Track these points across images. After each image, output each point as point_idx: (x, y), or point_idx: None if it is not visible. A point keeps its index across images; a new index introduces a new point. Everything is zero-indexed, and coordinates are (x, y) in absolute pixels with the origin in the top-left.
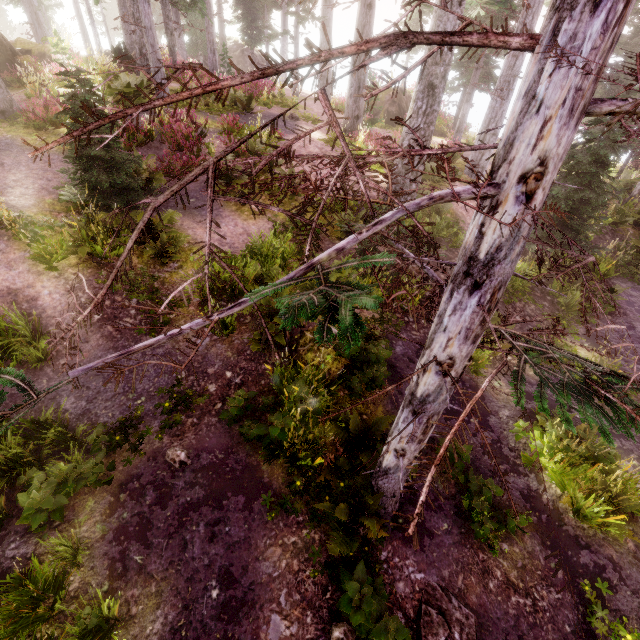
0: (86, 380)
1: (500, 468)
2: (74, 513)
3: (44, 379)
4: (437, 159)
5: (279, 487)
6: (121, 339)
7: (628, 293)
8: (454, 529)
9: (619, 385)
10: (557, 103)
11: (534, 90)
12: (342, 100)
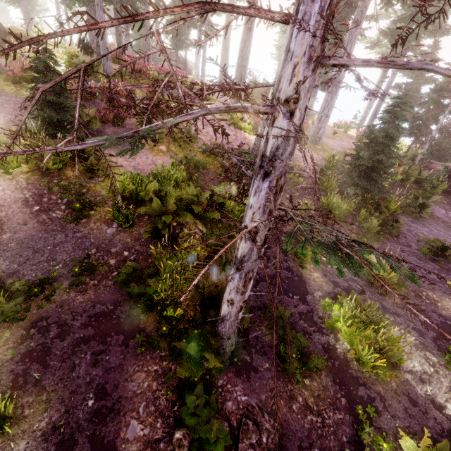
0: (20, 250)
1: (310, 329)
2: None
3: None
4: None
5: (150, 331)
6: (51, 224)
7: (408, 224)
8: (273, 368)
9: (358, 248)
10: (301, 54)
11: (289, 46)
12: None
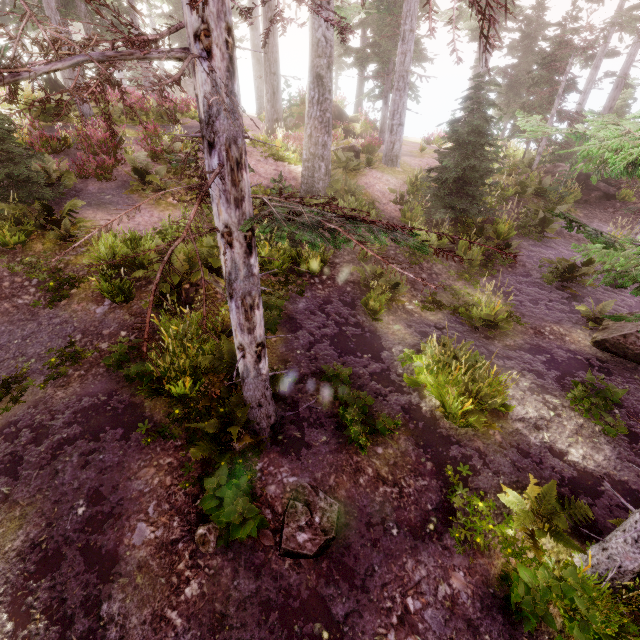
0: None
1: (385, 390)
2: None
3: None
4: (352, 150)
5: (160, 419)
6: (17, 314)
7: (529, 249)
8: (332, 440)
9: (352, 224)
10: None
11: None
12: None
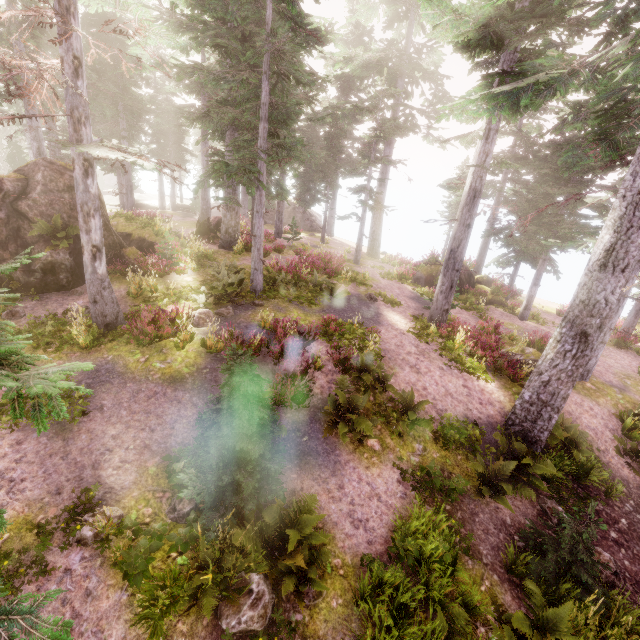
0: None
1: None
2: None
3: None
4: None
5: None
6: None
7: None
8: None
9: None
10: None
11: None
12: (404, 270)
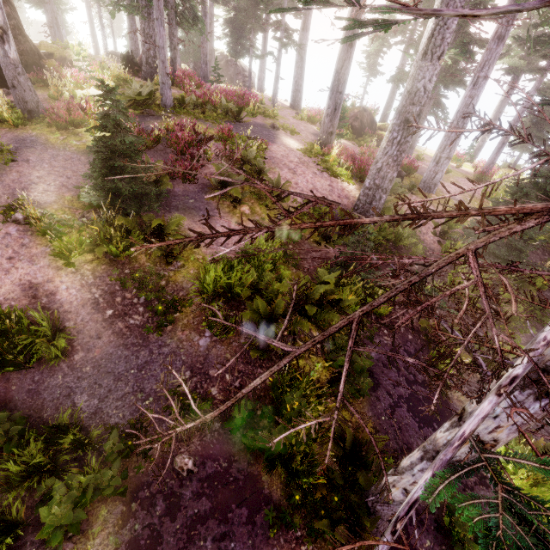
0: (98, 377)
1: (470, 480)
2: (88, 522)
3: (59, 375)
4: (398, 175)
5: (278, 499)
6: (130, 336)
7: None
8: (436, 546)
9: None
10: None
11: None
12: (313, 113)
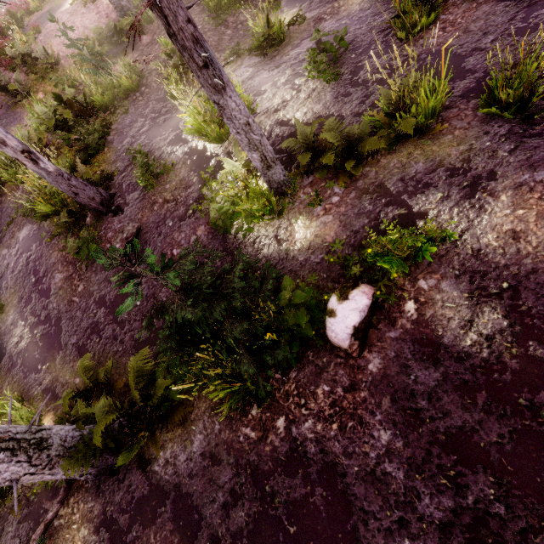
0: None
1: (177, 147)
2: None
3: None
4: None
5: (54, 229)
6: None
7: None
8: (141, 195)
9: None
10: None
11: None
12: None
